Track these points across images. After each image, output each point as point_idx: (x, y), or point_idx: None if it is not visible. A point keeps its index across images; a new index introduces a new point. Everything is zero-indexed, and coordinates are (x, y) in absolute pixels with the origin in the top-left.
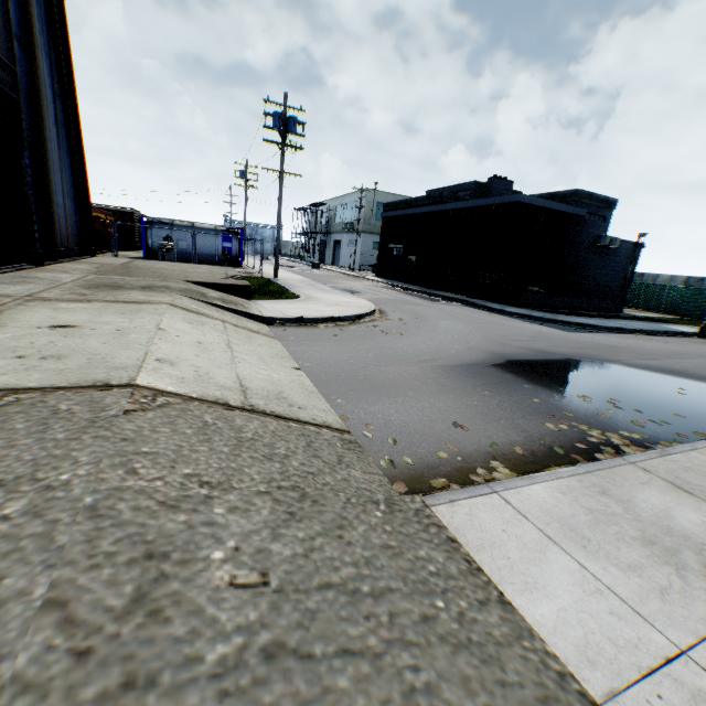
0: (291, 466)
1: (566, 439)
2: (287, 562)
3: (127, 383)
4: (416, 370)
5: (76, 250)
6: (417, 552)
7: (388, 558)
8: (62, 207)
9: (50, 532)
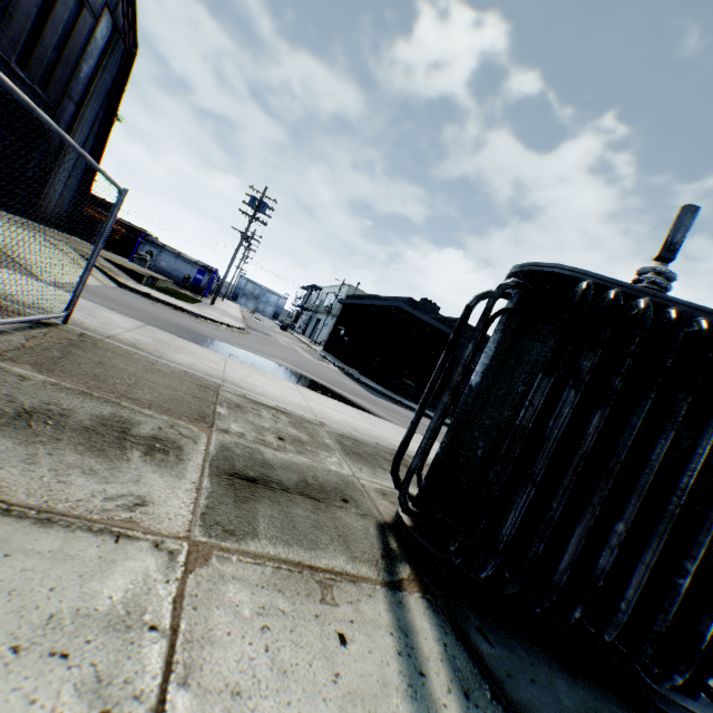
0: None
1: None
2: None
3: None
4: (160, 317)
5: (57, 224)
6: None
7: None
8: (58, 193)
9: None
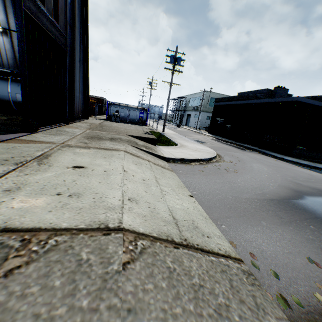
0: (235, 321)
1: None
2: None
3: (117, 226)
4: (257, 202)
5: (81, 116)
6: None
7: None
8: (77, 98)
9: None
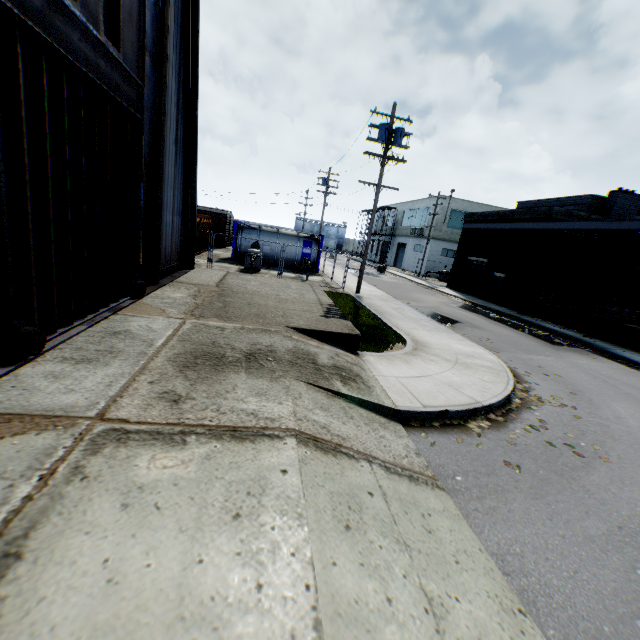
0: None
1: None
2: None
3: None
4: None
5: (176, 266)
6: None
7: None
8: (169, 225)
9: None
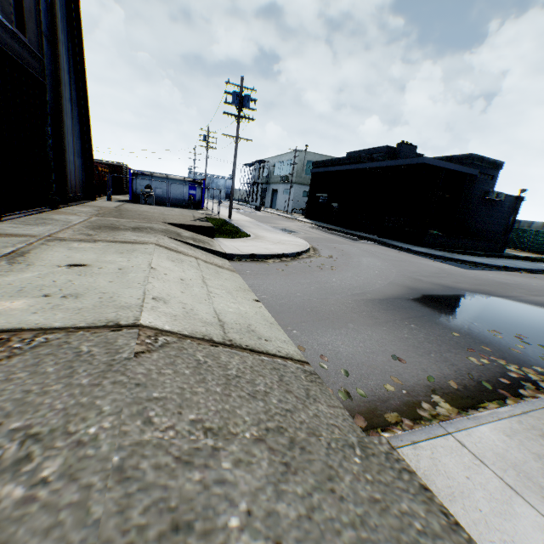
0: (272, 403)
1: (490, 374)
2: (295, 526)
3: (133, 323)
4: (351, 303)
5: (81, 196)
6: (400, 505)
7: (378, 515)
8: (72, 163)
9: (84, 500)
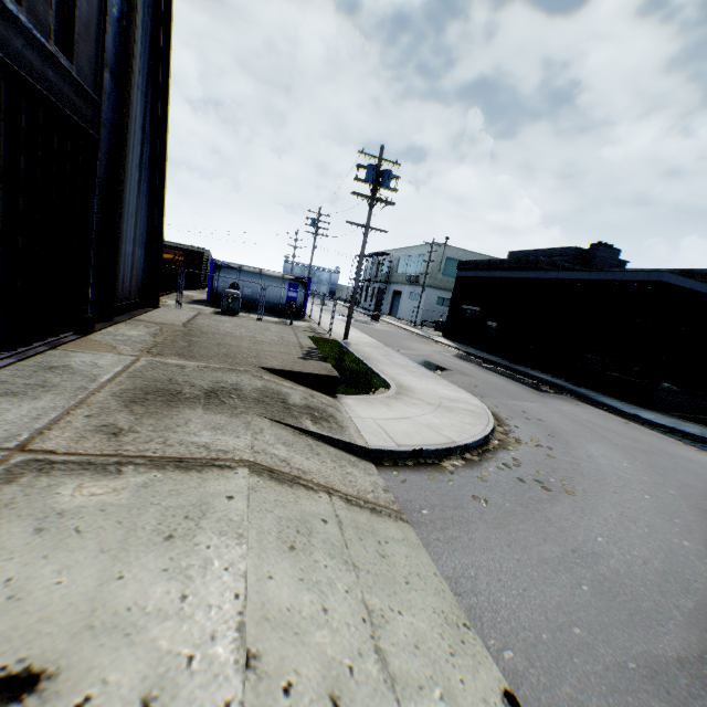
0: None
1: None
2: None
3: None
4: None
5: (137, 303)
6: None
7: None
8: (129, 257)
9: None
